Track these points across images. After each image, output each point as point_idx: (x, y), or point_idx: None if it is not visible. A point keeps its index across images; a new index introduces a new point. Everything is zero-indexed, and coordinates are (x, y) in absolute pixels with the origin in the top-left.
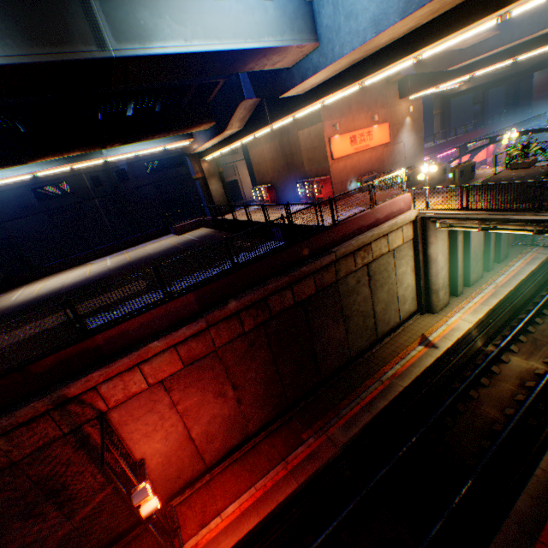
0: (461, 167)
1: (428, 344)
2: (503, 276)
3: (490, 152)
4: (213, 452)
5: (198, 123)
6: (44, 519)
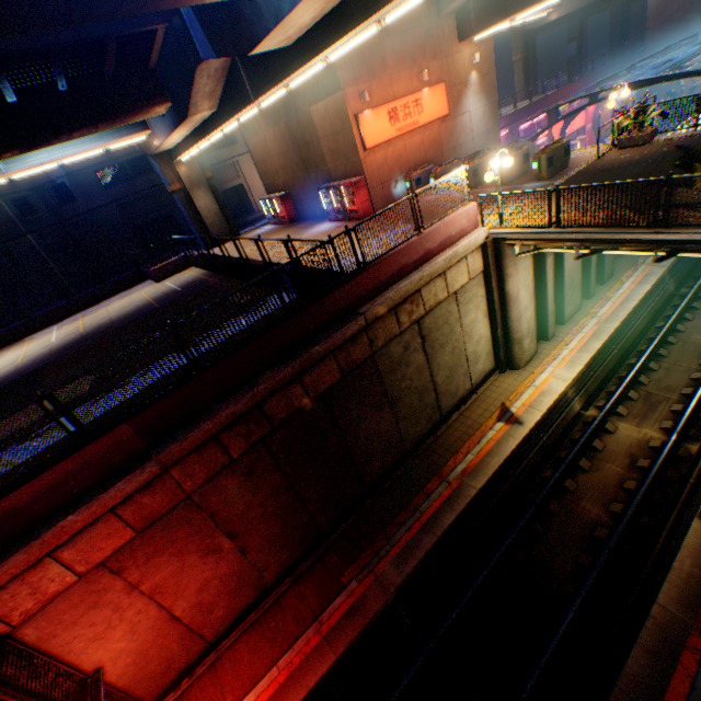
0: (550, 151)
1: (510, 419)
2: (607, 304)
3: (590, 116)
4: (216, 623)
5: (141, 106)
6: None
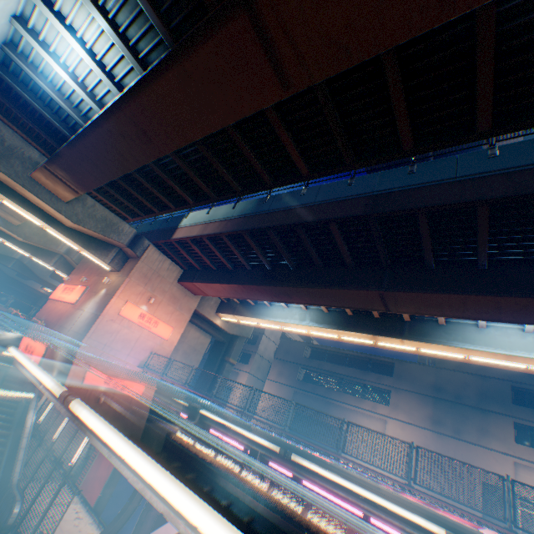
0: None
1: None
2: None
3: None
4: None
5: None
6: None
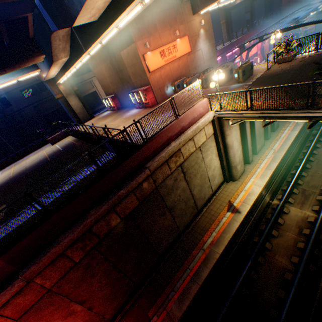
0: (243, 67)
1: (234, 210)
2: (277, 142)
3: (259, 47)
4: None
5: (28, 58)
6: None
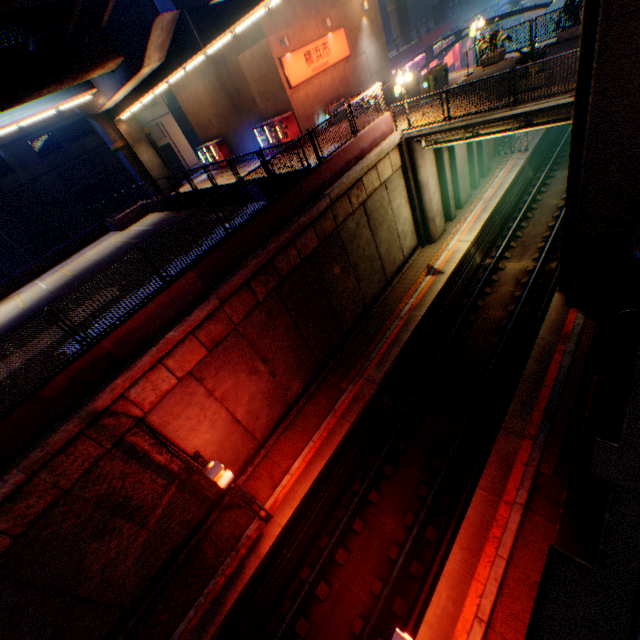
0: (435, 73)
1: (435, 273)
2: (489, 190)
3: (457, 55)
4: (262, 428)
5: (99, 62)
6: (119, 534)
